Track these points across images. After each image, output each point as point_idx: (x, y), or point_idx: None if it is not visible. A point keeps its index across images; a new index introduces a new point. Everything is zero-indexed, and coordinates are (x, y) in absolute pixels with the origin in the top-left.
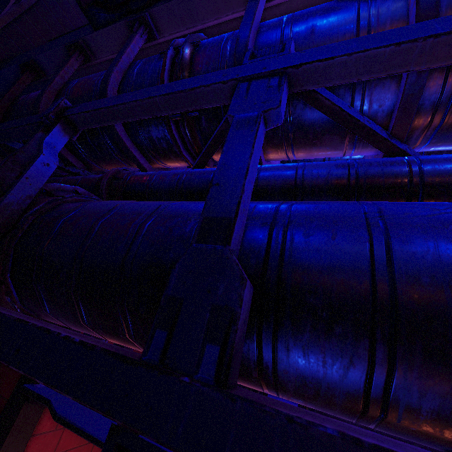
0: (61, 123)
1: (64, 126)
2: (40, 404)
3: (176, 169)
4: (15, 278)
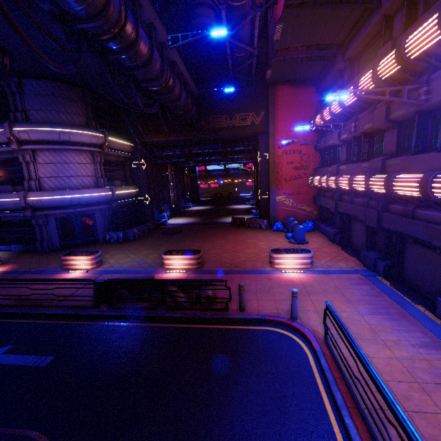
0: (226, 23)
1: (227, 23)
2: (273, 88)
3: (252, 1)
4: (232, 46)
